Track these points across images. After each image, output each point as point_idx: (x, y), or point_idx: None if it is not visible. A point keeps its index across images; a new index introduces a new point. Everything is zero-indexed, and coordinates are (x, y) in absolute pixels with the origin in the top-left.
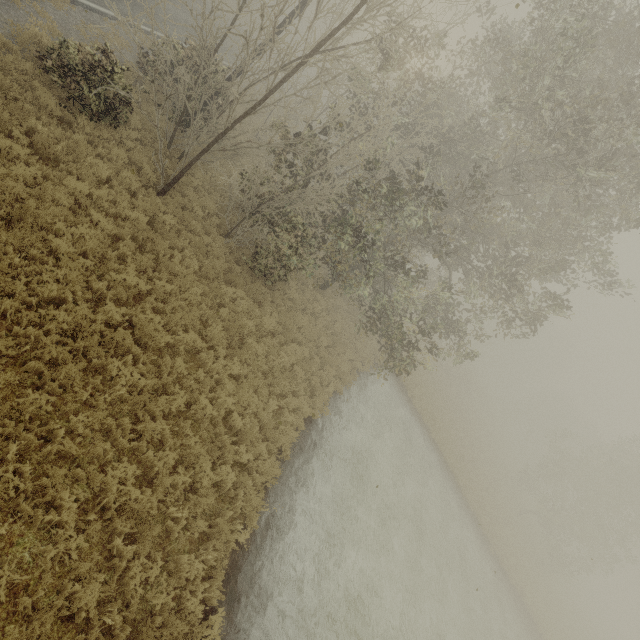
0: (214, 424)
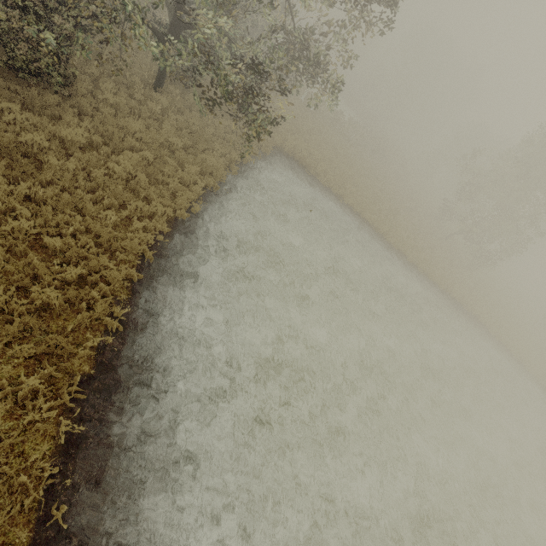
0: (25, 256)
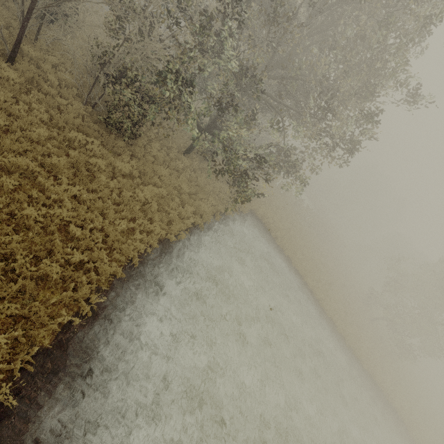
0: (52, 234)
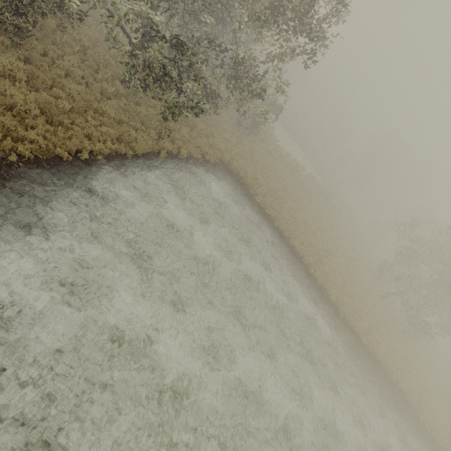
0: None
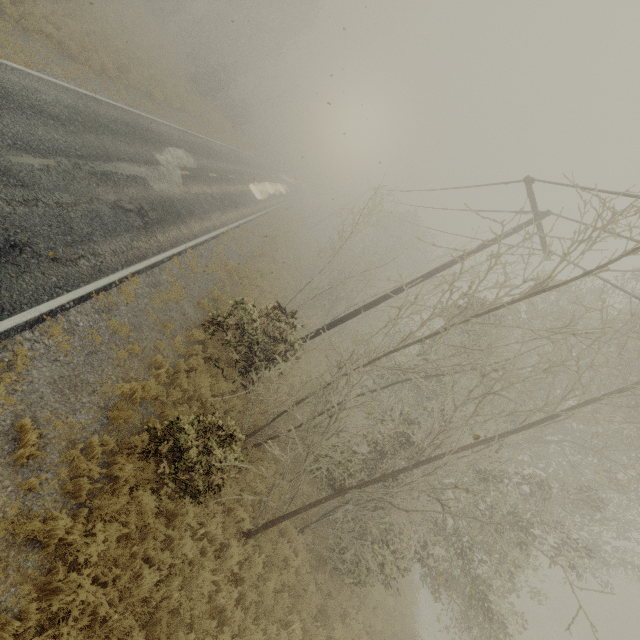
0: None
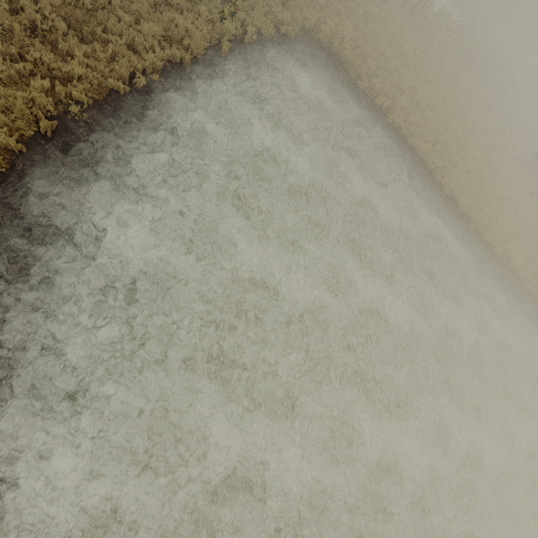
0: None
